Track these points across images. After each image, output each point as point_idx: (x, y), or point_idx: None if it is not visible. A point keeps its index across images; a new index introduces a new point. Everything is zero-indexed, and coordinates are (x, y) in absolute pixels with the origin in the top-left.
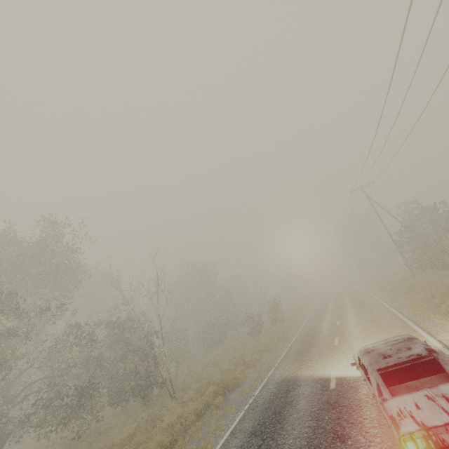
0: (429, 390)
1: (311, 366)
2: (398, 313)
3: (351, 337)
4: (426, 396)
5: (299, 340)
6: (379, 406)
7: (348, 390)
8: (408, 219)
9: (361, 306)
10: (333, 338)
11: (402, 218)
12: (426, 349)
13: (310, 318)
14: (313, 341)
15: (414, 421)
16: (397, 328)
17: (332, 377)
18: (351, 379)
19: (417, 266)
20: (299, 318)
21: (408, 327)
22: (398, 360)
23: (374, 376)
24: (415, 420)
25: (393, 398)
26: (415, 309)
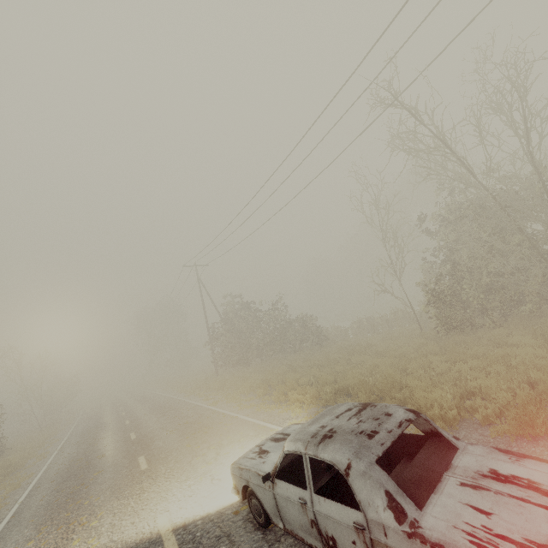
0: (453, 474)
1: (100, 525)
2: (222, 410)
3: (168, 450)
4: (467, 486)
5: (50, 481)
6: (393, 547)
7: (214, 547)
8: (229, 312)
9: (164, 409)
10: (134, 459)
11: (224, 310)
12: (409, 411)
13: (70, 440)
14: (89, 474)
15: (518, 545)
16: (233, 425)
17: (165, 531)
18: (209, 520)
19: (224, 362)
20: (44, 444)
21: (246, 421)
22: (391, 435)
23: (378, 477)
24: (516, 542)
25: (424, 514)
26: (237, 403)
